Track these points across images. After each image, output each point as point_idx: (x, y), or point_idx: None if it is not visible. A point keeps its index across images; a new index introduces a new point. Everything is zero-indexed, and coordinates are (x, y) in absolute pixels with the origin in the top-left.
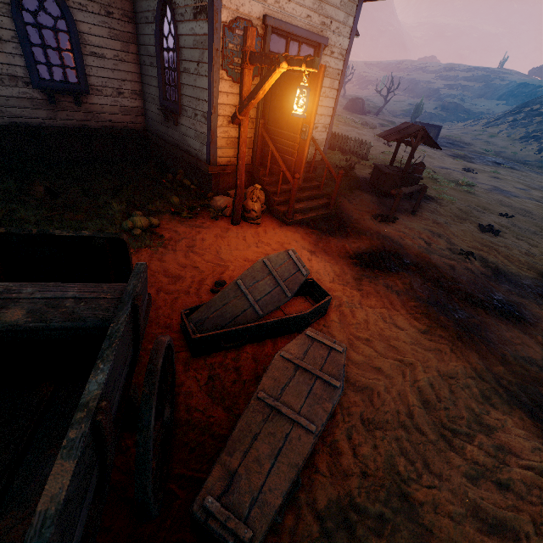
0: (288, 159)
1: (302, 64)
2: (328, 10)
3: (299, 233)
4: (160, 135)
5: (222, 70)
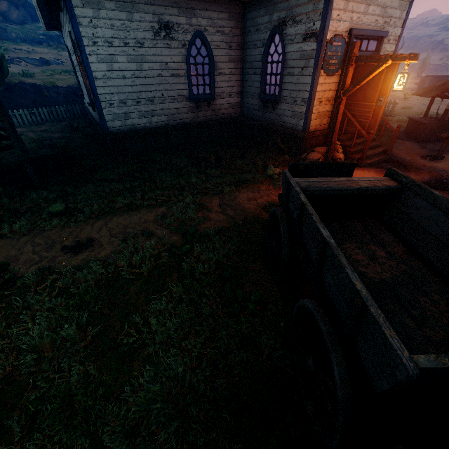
0: (363, 121)
1: (406, 59)
2: (389, 12)
3: (372, 172)
4: (256, 118)
5: (321, 70)
